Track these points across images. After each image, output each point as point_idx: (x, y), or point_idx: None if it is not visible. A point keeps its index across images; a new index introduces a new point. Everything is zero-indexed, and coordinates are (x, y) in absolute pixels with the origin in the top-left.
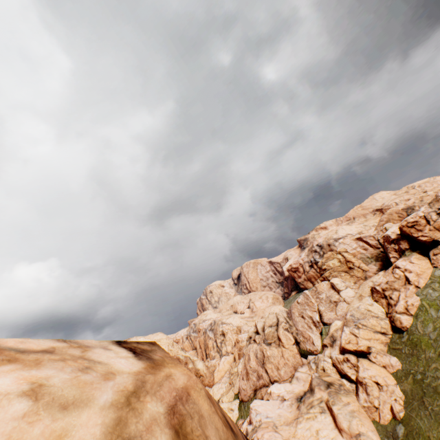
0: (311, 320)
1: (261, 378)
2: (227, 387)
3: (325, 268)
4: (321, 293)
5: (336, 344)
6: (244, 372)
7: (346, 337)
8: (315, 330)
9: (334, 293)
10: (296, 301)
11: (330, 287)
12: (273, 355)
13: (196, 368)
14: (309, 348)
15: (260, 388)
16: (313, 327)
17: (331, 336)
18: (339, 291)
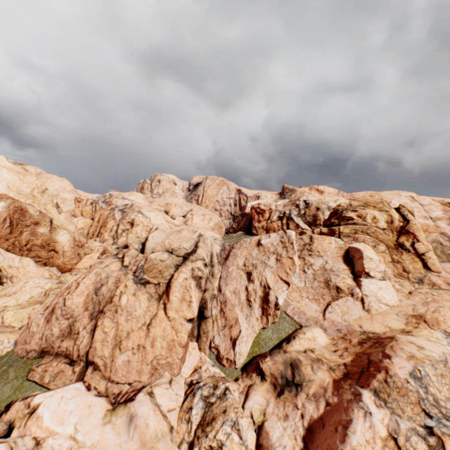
0: (263, 292)
1: (73, 338)
2: (38, 296)
3: (351, 218)
4: (316, 254)
5: (298, 406)
6: (55, 300)
7: (373, 449)
8: (258, 318)
9: (346, 272)
10: (258, 239)
11: (343, 254)
12: (132, 311)
13: (52, 237)
14: (218, 346)
15: (58, 355)
16: (258, 310)
17: (291, 365)
18: (364, 276)
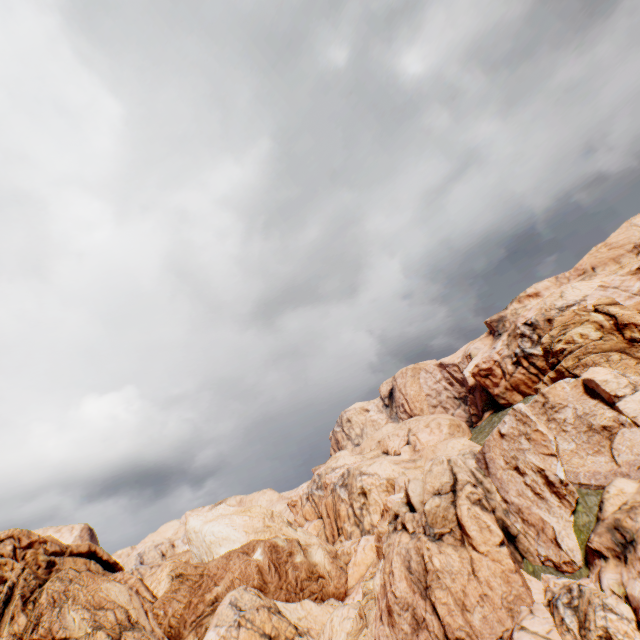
0: (541, 477)
1: (423, 627)
2: (356, 623)
3: (562, 348)
4: (560, 407)
5: None
6: (383, 603)
7: None
8: (558, 504)
9: (599, 407)
10: (497, 431)
11: (583, 391)
12: (450, 568)
13: (310, 561)
14: (547, 556)
15: None
16: (551, 497)
17: (615, 527)
18: (616, 400)
